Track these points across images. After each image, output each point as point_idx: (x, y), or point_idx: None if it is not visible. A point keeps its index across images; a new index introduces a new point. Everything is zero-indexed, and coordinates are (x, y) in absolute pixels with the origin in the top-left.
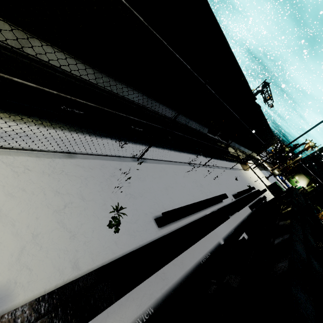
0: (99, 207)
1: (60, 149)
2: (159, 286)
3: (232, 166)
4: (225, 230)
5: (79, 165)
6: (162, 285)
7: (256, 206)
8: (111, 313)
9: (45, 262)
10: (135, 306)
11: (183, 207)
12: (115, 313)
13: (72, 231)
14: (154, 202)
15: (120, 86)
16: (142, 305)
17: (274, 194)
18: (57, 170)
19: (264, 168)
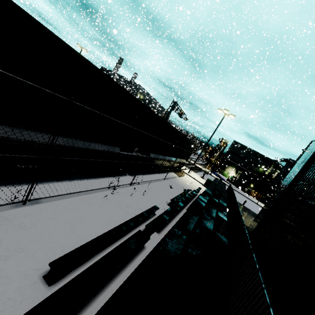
0: None
1: None
2: None
3: (165, 176)
4: None
5: None
6: None
7: None
8: None
9: None
10: None
11: (90, 242)
12: None
13: None
14: (47, 251)
15: None
16: None
17: None
18: None
19: (199, 170)
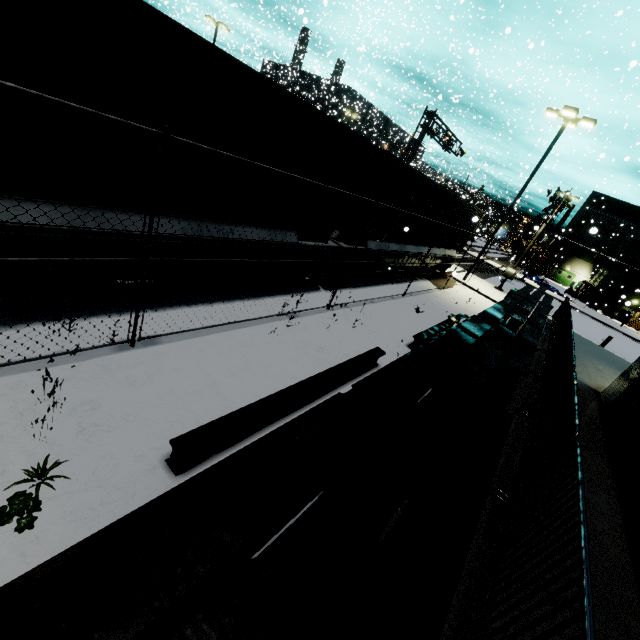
0: None
1: None
2: None
3: (406, 290)
4: None
5: None
6: None
7: None
8: None
9: None
10: None
11: (241, 410)
12: None
13: None
14: (171, 422)
15: None
16: None
17: None
18: None
19: (493, 272)
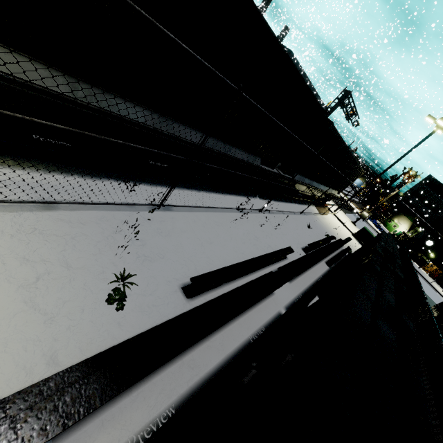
0: (93, 277)
1: (30, 198)
2: (186, 377)
3: (303, 210)
4: (290, 295)
5: (63, 220)
6: (190, 376)
7: (335, 261)
8: (109, 421)
9: (2, 359)
10: (147, 408)
11: (224, 269)
12: (114, 420)
13: (48, 313)
14: (182, 265)
15: (113, 100)
16: (158, 405)
17: (363, 244)
18: (25, 229)
19: (350, 210)
